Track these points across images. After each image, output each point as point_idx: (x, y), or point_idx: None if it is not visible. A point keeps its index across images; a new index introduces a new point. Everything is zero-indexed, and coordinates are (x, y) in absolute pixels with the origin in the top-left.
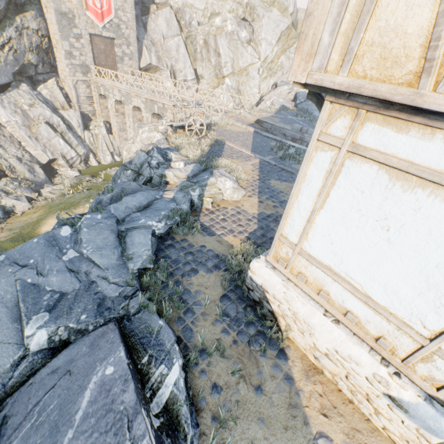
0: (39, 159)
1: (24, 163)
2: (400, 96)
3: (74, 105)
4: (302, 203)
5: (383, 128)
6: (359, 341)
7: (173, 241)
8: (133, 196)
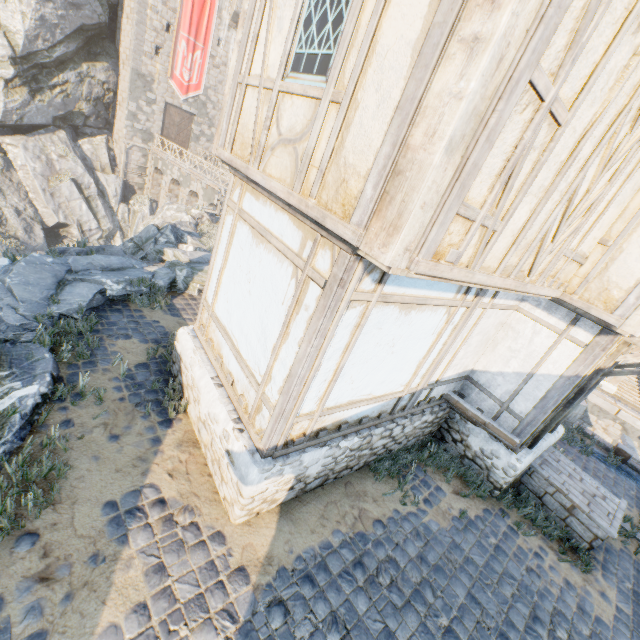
0: (45, 219)
1: (23, 218)
2: (243, 169)
3: (119, 171)
4: (218, 264)
5: (252, 197)
6: (227, 402)
7: (124, 307)
8: (106, 257)
